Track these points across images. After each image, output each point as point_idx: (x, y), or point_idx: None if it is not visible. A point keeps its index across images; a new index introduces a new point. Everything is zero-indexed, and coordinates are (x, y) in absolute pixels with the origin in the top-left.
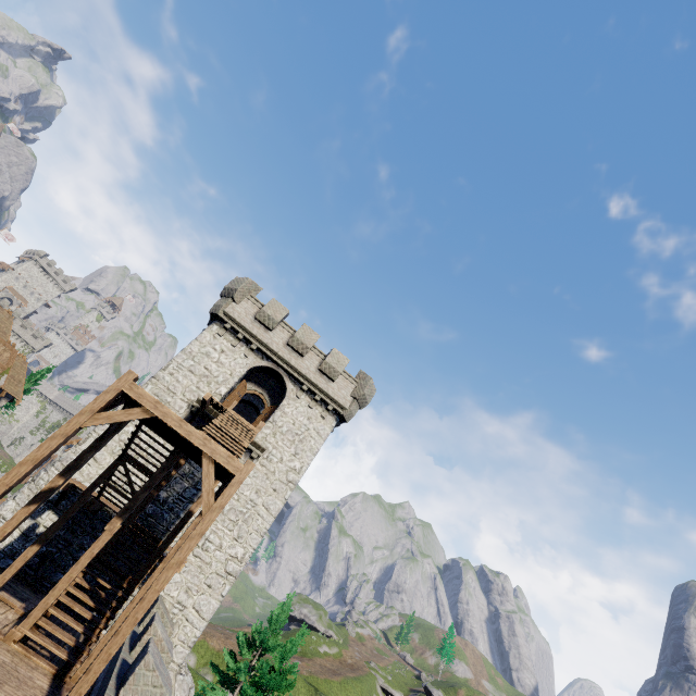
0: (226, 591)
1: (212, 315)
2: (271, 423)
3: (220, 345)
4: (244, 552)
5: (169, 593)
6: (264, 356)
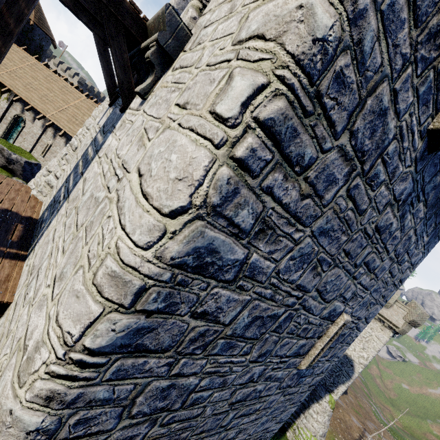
0: None
1: None
2: None
3: None
4: (39, 339)
5: None
6: None
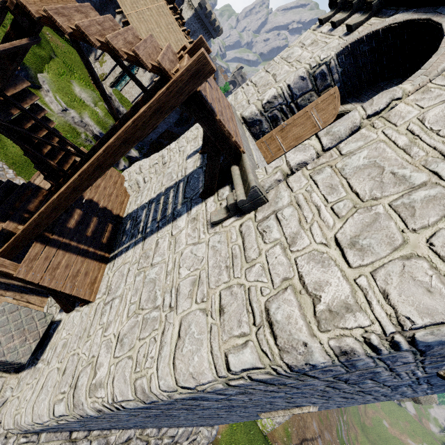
0: (60, 410)
1: (331, 8)
2: (316, 138)
3: (313, 37)
4: (102, 379)
5: (66, 326)
6: (402, 9)
